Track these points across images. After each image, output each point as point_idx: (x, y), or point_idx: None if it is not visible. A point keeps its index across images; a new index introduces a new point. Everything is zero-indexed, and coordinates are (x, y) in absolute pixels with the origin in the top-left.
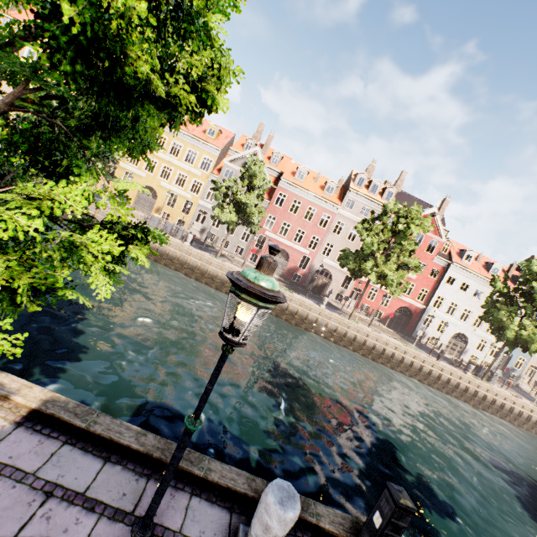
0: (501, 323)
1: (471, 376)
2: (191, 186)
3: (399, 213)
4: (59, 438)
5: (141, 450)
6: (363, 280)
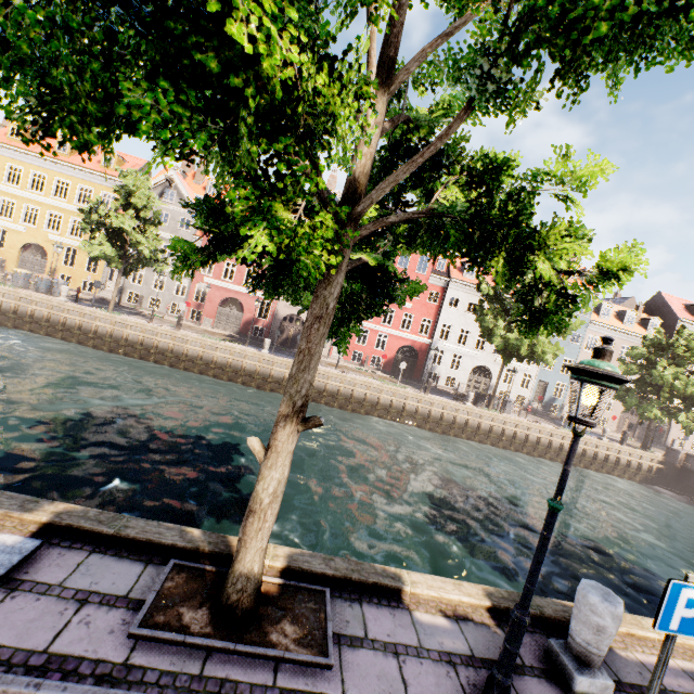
0: (492, 333)
1: (476, 407)
2: None
3: None
4: None
5: None
6: None
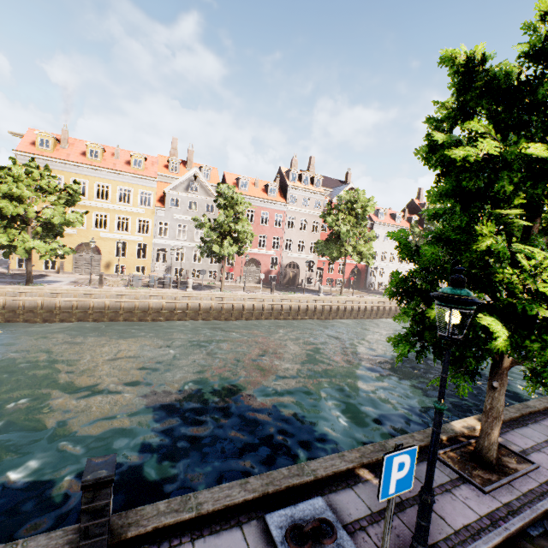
0: None
1: None
2: (138, 227)
3: (350, 199)
4: (508, 430)
5: (519, 414)
6: (321, 259)
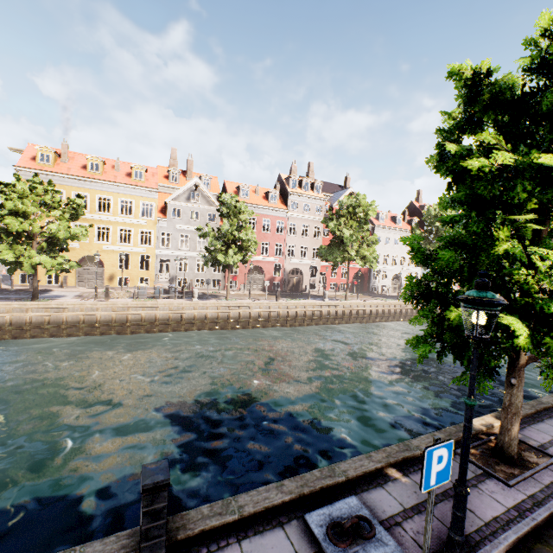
0: None
1: None
2: (140, 239)
3: (351, 204)
4: (525, 426)
5: (534, 411)
6: (324, 265)
